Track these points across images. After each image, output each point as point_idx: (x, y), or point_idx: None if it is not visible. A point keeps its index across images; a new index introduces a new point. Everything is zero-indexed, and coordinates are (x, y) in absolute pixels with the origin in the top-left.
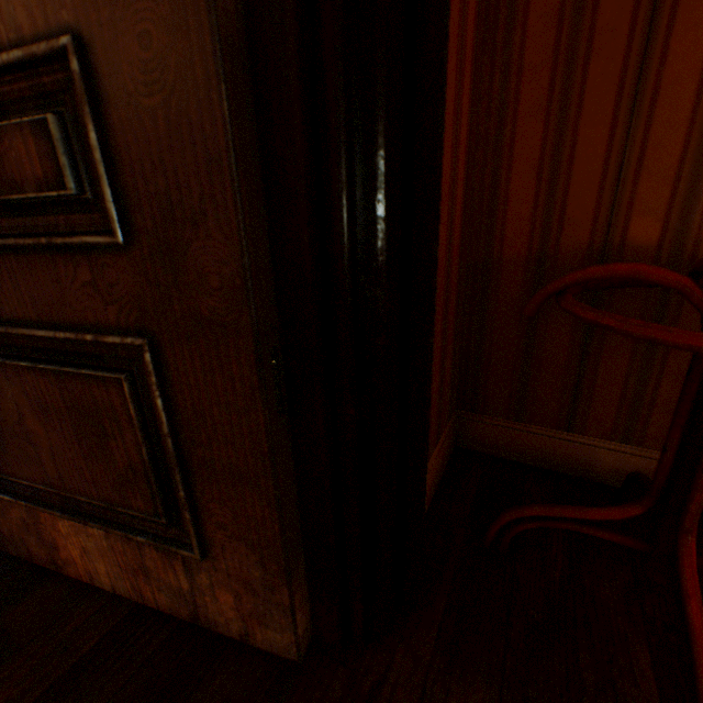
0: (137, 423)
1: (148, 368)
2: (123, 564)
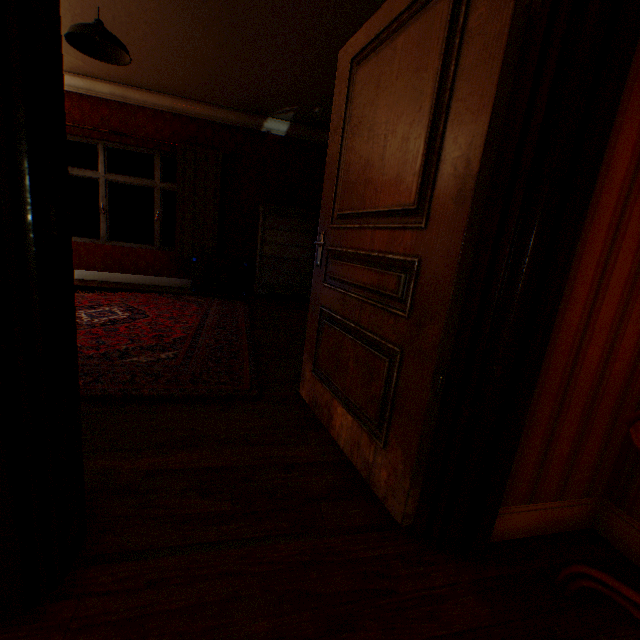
0: (384, 379)
1: (396, 360)
2: (352, 437)
